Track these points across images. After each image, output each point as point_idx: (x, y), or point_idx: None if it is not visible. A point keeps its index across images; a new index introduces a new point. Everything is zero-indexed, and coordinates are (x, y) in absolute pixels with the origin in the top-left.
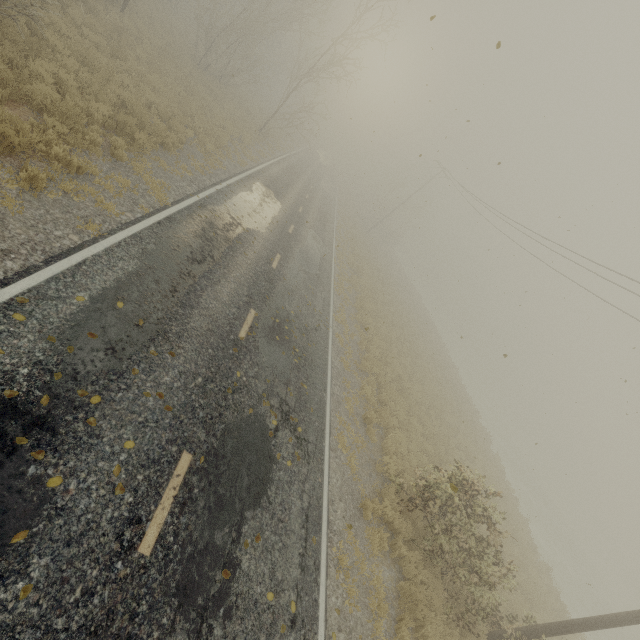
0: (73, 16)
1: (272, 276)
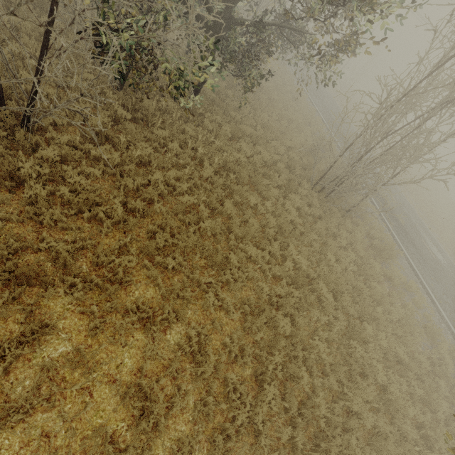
0: (273, 116)
1: (401, 209)
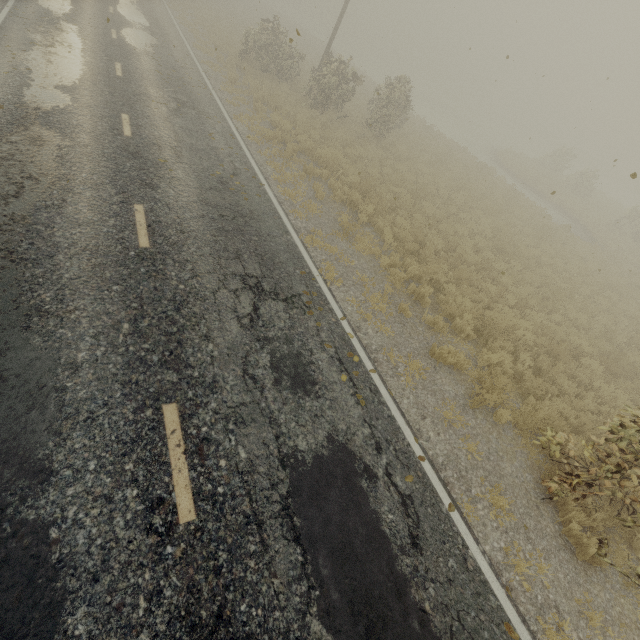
0: None
1: None
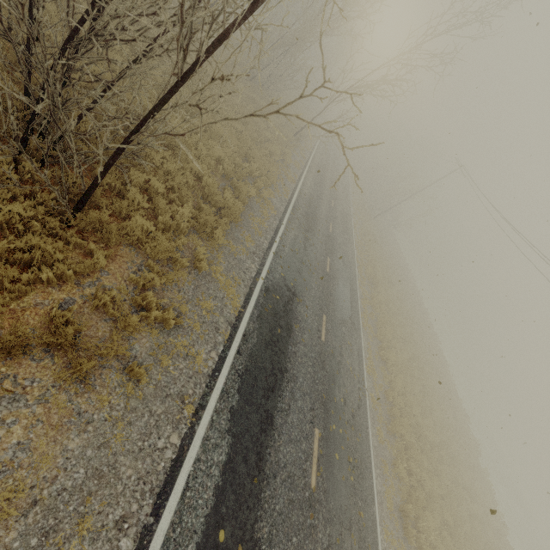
0: (154, 76)
1: (323, 356)
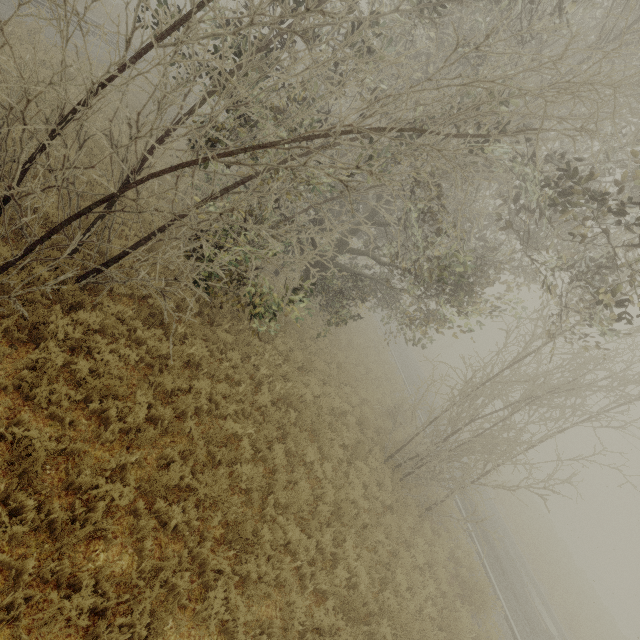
0: (351, 359)
1: (495, 528)
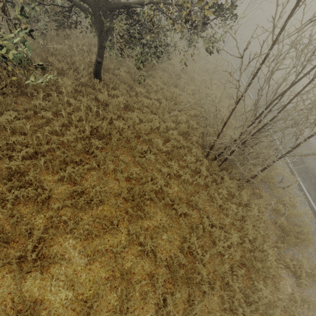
0: (188, 91)
1: None
